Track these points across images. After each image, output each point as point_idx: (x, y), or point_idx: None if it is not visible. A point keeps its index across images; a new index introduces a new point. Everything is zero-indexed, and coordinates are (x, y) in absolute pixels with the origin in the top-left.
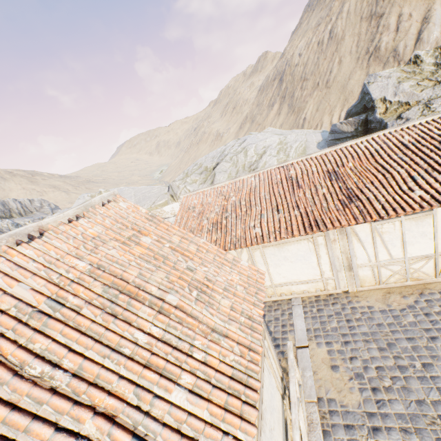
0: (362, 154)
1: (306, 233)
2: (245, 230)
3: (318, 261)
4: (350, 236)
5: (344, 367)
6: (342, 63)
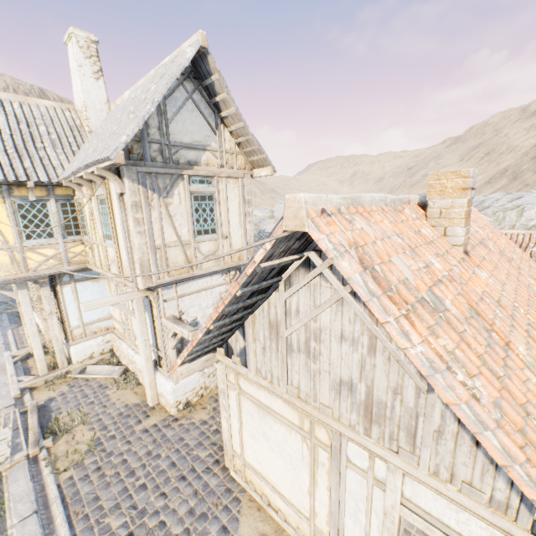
0: None
1: None
2: None
3: None
4: None
5: None
6: None
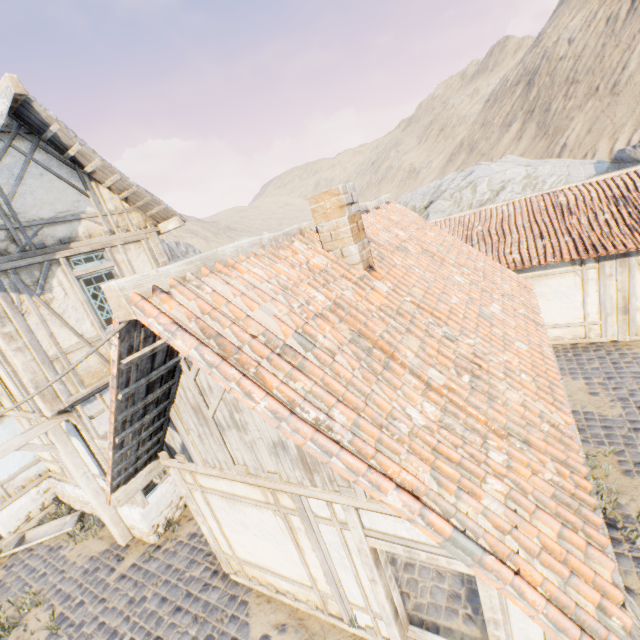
0: None
1: (579, 257)
2: (499, 256)
3: (582, 300)
4: (633, 270)
5: (604, 393)
6: None
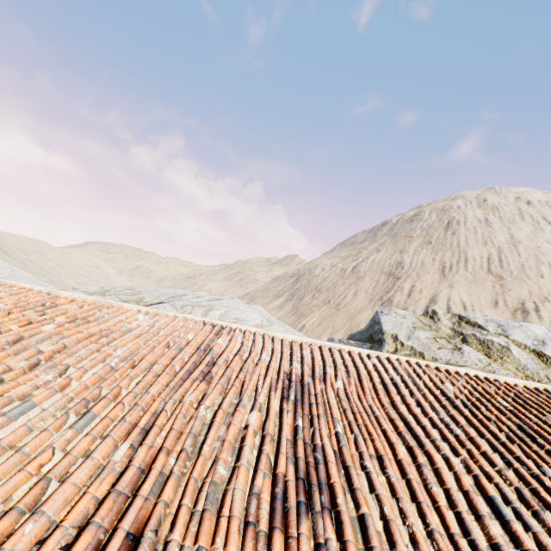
0: (367, 376)
1: None
2: None
3: None
4: None
5: None
6: (357, 295)
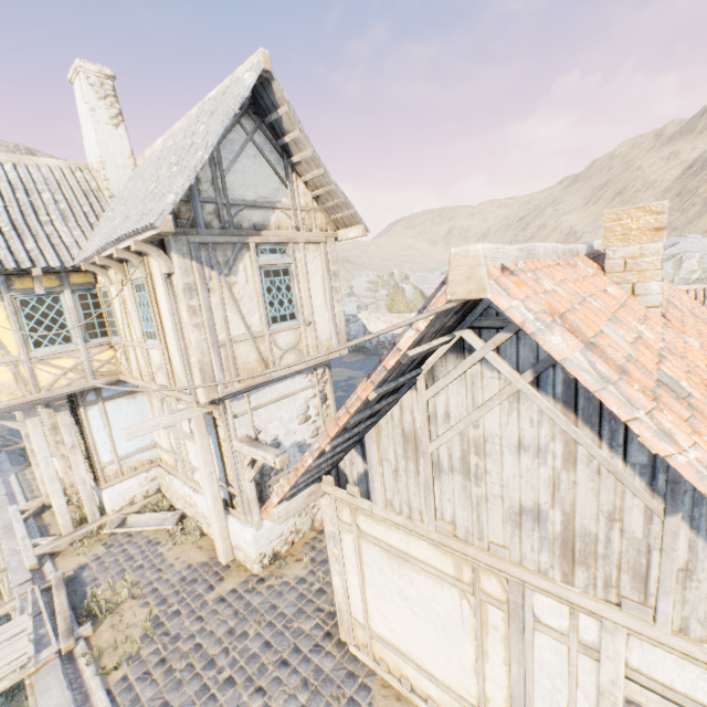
0: None
1: None
2: None
3: None
4: None
5: None
6: None
